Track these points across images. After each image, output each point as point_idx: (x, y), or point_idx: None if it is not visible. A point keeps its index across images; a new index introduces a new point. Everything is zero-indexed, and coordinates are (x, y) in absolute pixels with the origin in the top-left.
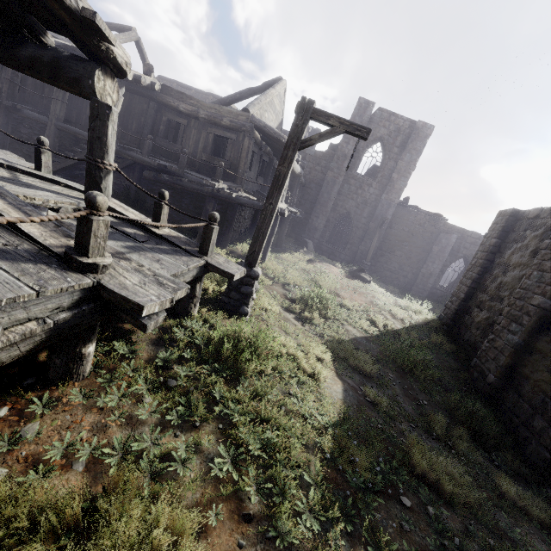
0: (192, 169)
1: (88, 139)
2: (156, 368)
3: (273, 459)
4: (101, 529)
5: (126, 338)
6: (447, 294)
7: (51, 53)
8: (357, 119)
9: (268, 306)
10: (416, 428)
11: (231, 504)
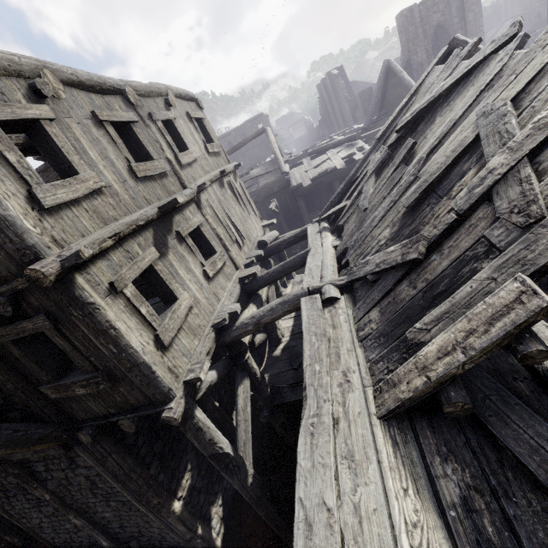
0: None
1: None
2: None
3: None
4: None
5: None
6: None
7: None
8: (411, 29)
9: None
10: None
11: None
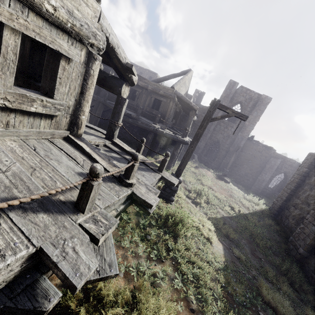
0: (141, 115)
1: (112, 112)
2: (139, 228)
3: (199, 283)
4: (141, 305)
5: (125, 211)
6: (272, 193)
7: (103, 74)
8: (228, 91)
9: (179, 194)
10: (260, 274)
11: (184, 303)
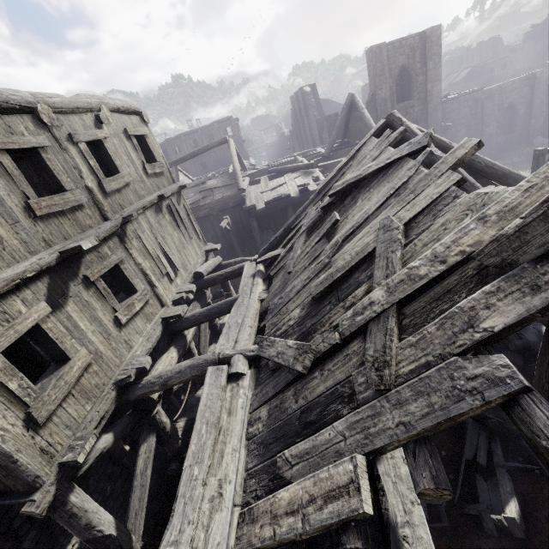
0: None
1: None
2: None
3: None
4: None
5: None
6: (509, 141)
7: None
8: (378, 65)
9: None
10: None
11: None
